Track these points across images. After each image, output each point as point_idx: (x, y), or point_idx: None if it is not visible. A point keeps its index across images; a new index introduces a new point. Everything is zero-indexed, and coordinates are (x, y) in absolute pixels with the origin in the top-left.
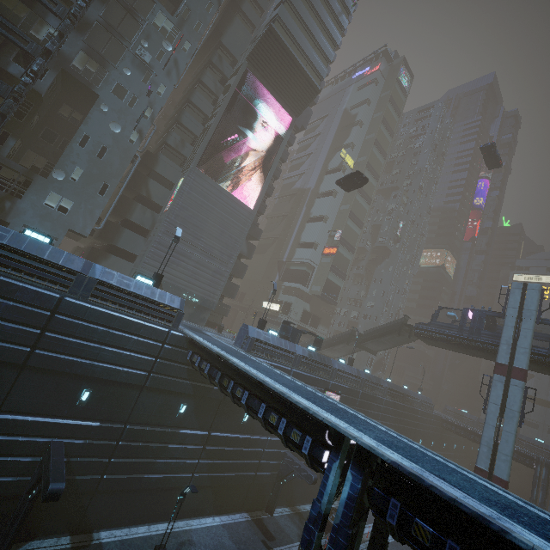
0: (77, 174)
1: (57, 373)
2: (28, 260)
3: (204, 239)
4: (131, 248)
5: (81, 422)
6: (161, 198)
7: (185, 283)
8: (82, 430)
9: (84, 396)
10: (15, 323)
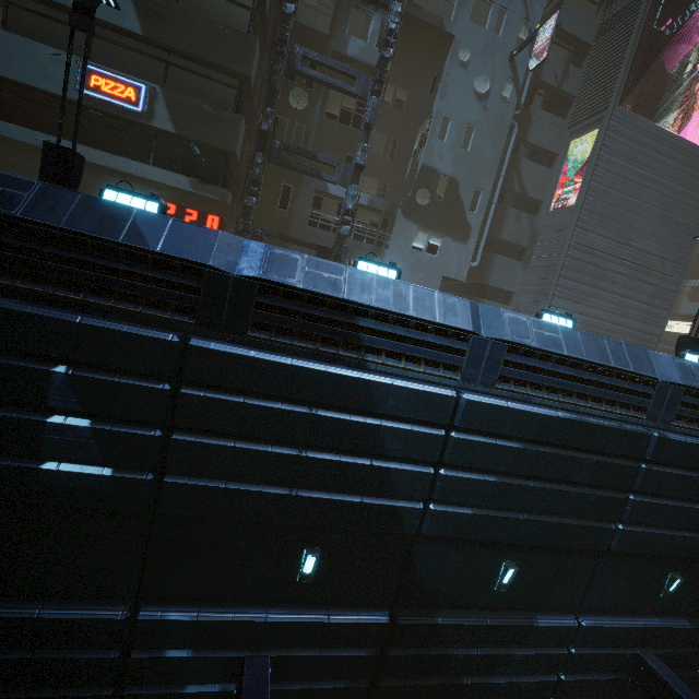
0: (441, 188)
1: (637, 553)
2: (595, 376)
3: (633, 241)
4: (505, 284)
5: (667, 623)
6: (540, 187)
7: (606, 325)
8: (670, 635)
9: (671, 585)
10: (590, 486)
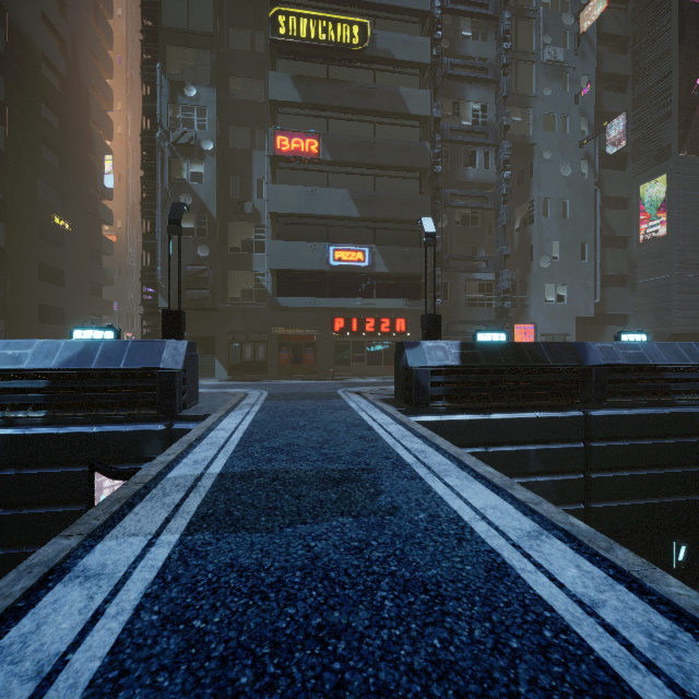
0: (555, 251)
1: None
2: None
3: None
4: (620, 309)
5: None
6: (624, 226)
7: None
8: None
9: None
10: None
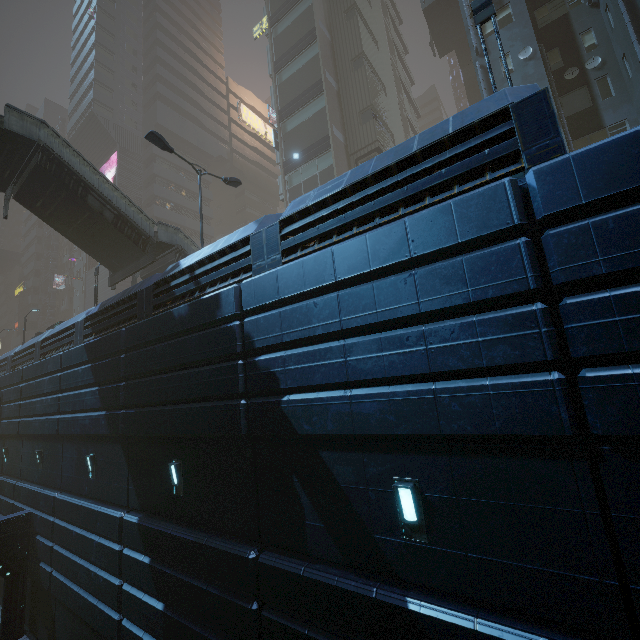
0: None
1: None
2: None
3: None
4: None
5: None
6: None
7: None
8: None
9: None
10: None
